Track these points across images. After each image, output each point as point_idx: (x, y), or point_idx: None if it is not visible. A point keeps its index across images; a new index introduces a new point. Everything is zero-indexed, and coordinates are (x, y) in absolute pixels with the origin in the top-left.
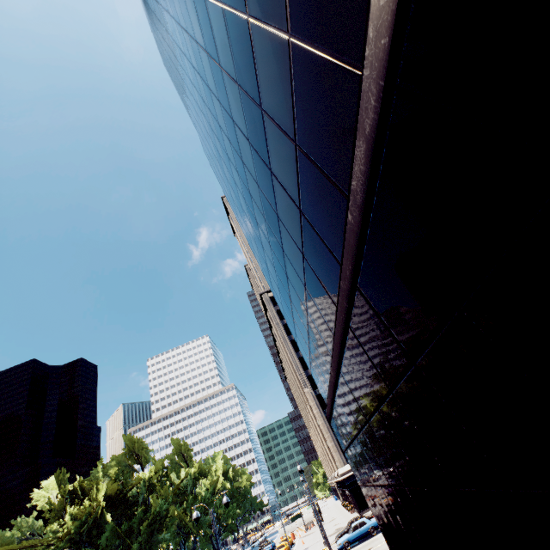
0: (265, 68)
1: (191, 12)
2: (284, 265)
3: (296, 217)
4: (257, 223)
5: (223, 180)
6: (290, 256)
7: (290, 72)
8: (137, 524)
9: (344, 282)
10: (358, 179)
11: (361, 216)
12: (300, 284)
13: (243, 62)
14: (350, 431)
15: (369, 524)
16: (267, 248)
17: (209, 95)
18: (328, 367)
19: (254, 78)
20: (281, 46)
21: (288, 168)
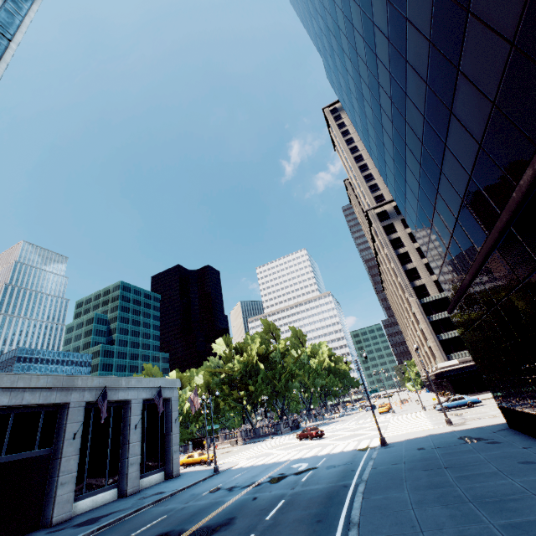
0: (466, 100)
1: (377, 6)
2: (433, 201)
3: (463, 179)
4: (405, 164)
5: (358, 114)
6: (445, 197)
7: (489, 117)
8: (277, 373)
9: (499, 223)
10: (525, 182)
11: (522, 197)
12: (450, 217)
13: (441, 80)
14: (474, 317)
15: (467, 399)
16: (413, 185)
17: (372, 58)
18: (464, 273)
19: (450, 95)
20: (485, 103)
21: (467, 152)
